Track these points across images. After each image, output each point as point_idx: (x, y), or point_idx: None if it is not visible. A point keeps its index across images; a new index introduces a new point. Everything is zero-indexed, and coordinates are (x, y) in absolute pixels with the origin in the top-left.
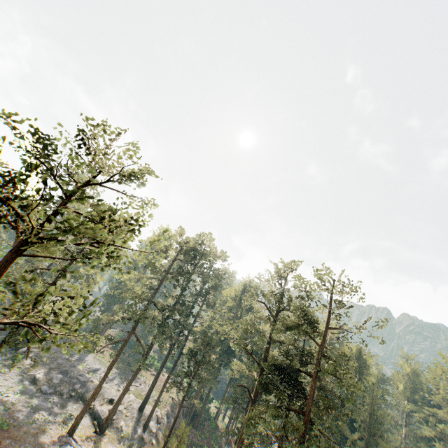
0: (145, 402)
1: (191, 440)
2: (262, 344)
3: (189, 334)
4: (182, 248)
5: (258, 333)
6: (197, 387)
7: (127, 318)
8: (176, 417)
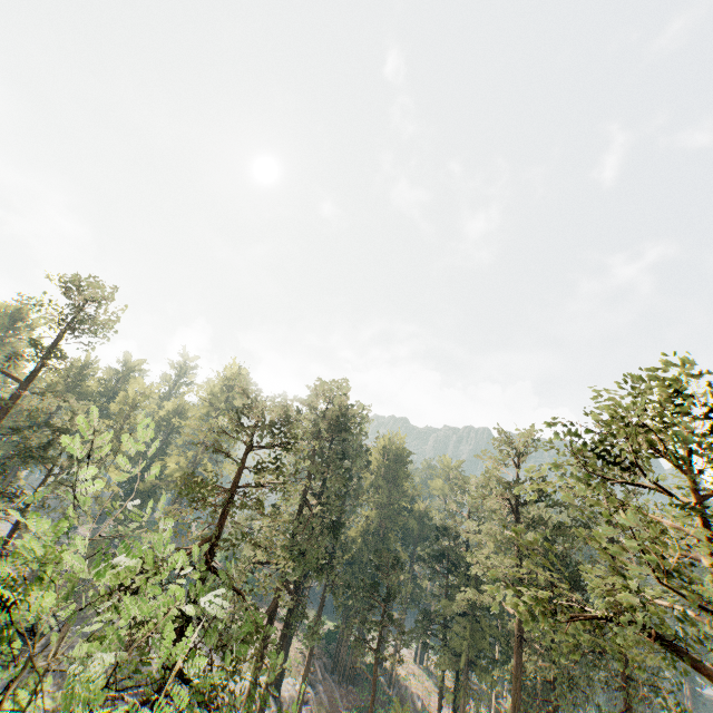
0: (281, 678)
1: (359, 707)
2: (417, 530)
3: (343, 553)
4: (337, 419)
5: (410, 516)
6: (342, 622)
7: (265, 563)
8: (374, 695)
